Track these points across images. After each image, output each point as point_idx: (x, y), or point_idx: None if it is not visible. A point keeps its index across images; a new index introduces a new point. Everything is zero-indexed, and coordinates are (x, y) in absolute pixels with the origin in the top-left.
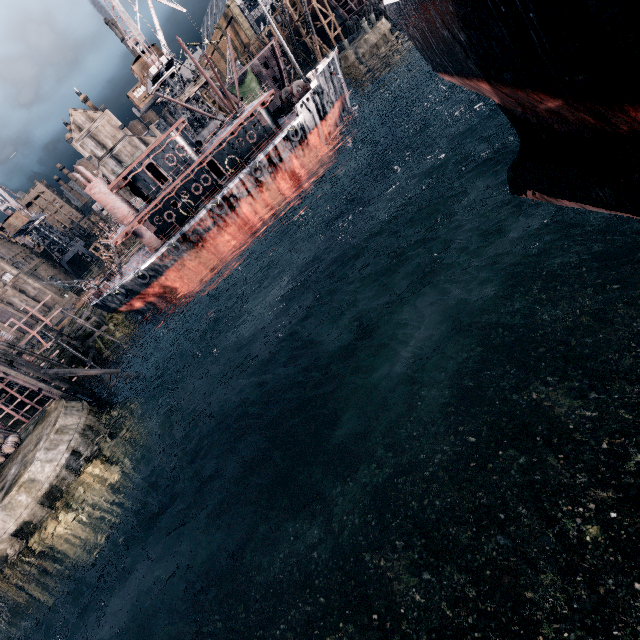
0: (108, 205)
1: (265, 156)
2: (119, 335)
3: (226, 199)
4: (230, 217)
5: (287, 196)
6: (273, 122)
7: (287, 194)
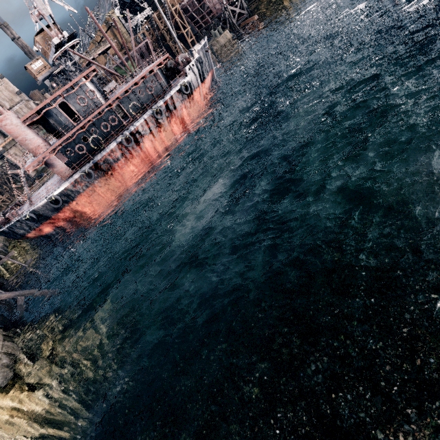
0: (20, 136)
1: (164, 103)
2: (24, 261)
3: (133, 135)
4: (135, 150)
5: (177, 138)
6: (166, 80)
7: (177, 136)
